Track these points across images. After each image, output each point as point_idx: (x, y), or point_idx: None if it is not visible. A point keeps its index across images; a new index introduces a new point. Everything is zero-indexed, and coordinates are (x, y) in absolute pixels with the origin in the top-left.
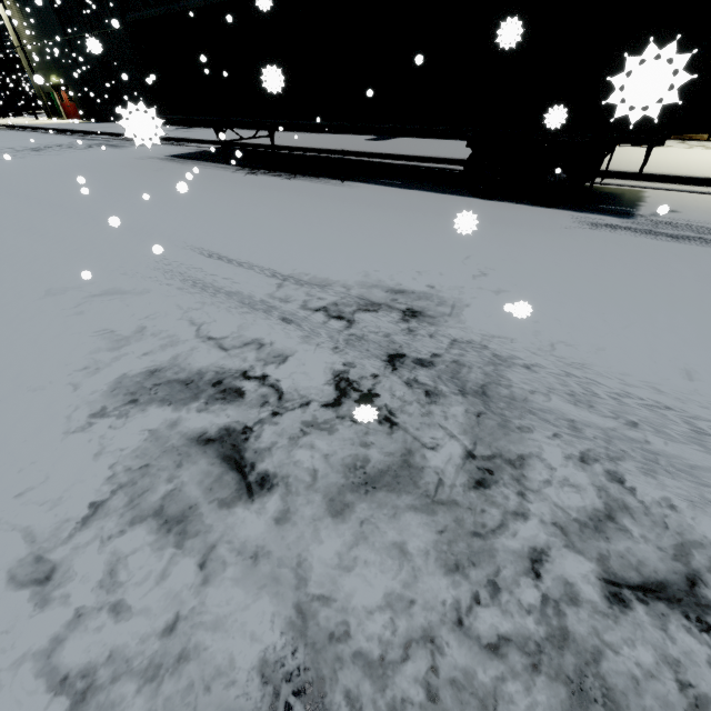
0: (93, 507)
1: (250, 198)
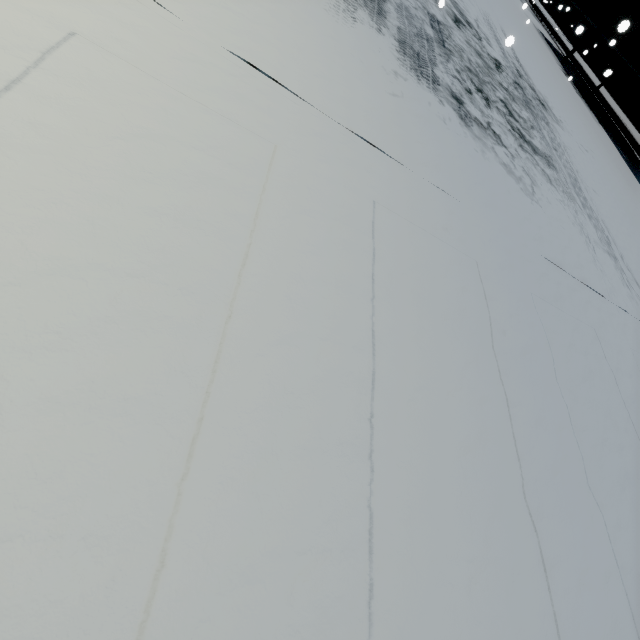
0: None
1: (547, 64)
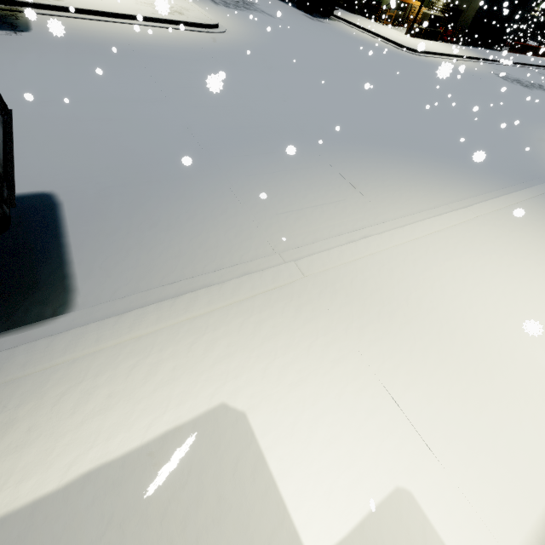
0: None
1: None
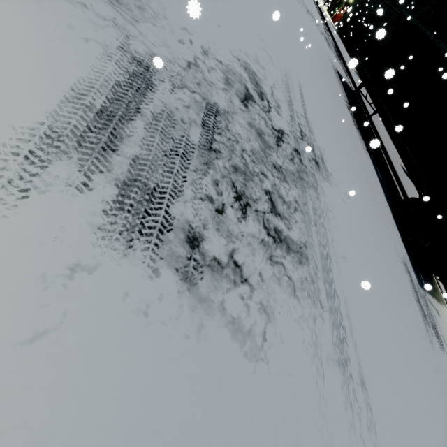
0: (221, 62)
1: (334, 106)
